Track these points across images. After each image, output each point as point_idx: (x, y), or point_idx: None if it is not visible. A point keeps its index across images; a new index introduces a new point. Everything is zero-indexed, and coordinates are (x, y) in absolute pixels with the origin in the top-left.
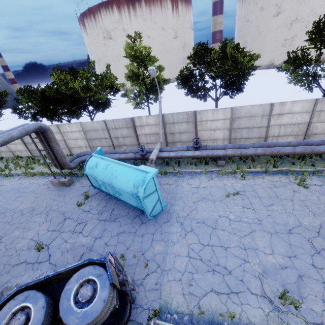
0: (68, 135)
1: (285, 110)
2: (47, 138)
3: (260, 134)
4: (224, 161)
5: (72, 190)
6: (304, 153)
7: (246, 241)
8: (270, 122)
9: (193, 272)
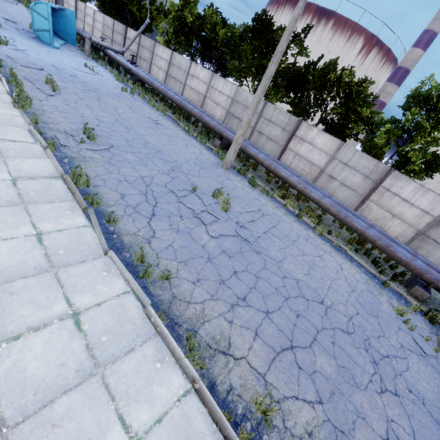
0: (96, 23)
1: (196, 74)
2: None
3: (179, 90)
4: (130, 77)
5: None
6: (162, 93)
7: (43, 55)
8: (187, 81)
9: (3, 35)
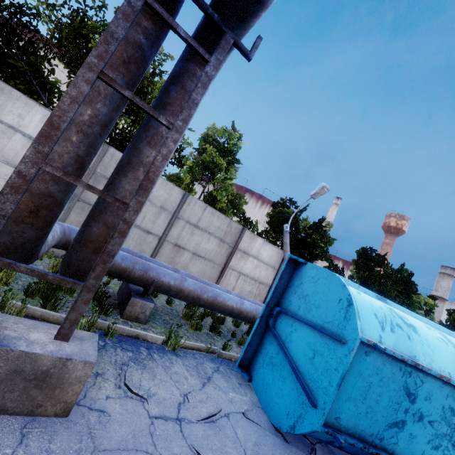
0: (3, 137)
1: None
2: (182, 85)
3: None
4: None
5: (121, 454)
6: None
7: None
8: None
9: None
